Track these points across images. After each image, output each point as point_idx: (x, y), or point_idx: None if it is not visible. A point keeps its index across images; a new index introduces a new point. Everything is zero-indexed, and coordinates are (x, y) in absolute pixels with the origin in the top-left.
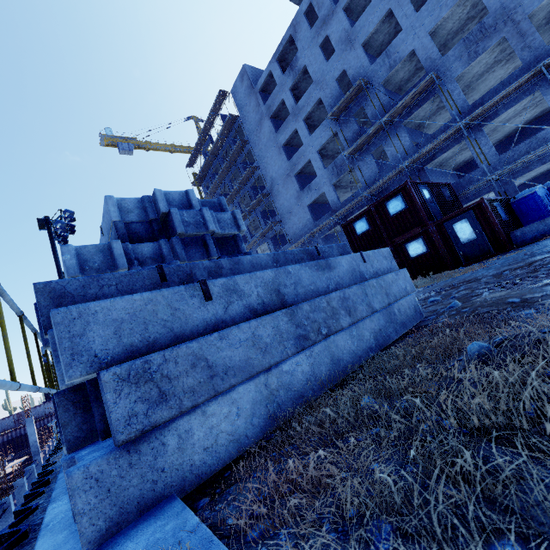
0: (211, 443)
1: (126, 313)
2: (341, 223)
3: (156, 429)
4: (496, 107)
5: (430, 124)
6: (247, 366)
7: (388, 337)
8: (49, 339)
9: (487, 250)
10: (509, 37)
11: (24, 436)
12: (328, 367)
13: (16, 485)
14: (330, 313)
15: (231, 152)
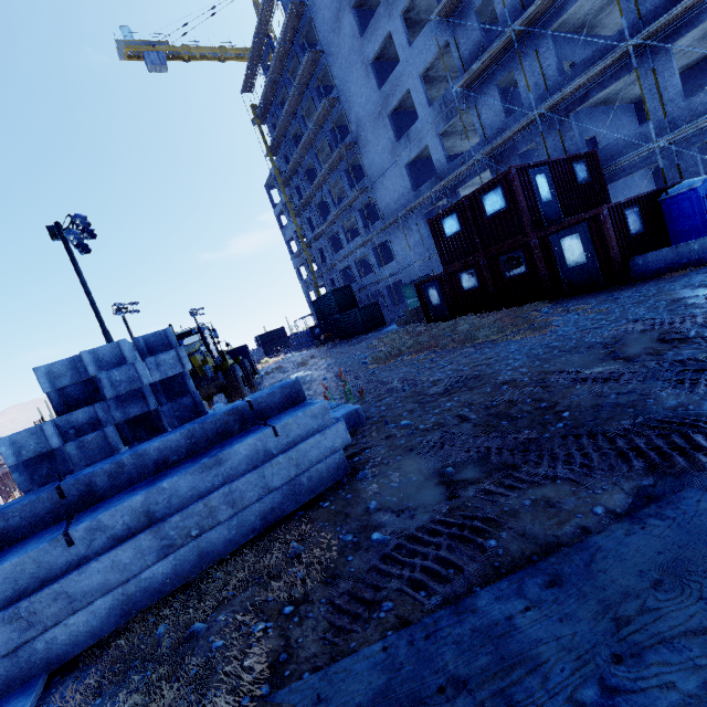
0: (72, 640)
1: (0, 578)
2: (448, 196)
3: (29, 642)
4: (700, 6)
5: (605, 19)
6: (105, 586)
7: (283, 511)
8: None
9: (597, 280)
10: None
11: None
12: (194, 562)
13: None
14: (206, 513)
15: (299, 72)
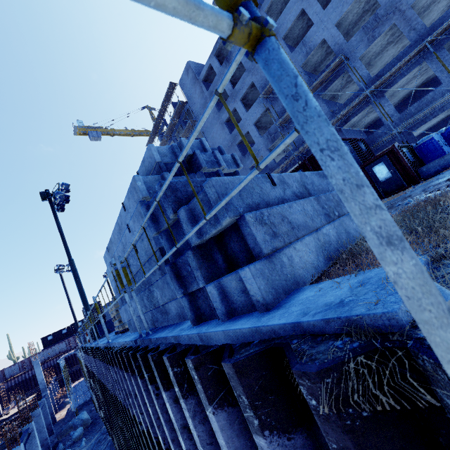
0: (303, 266)
1: None
2: None
3: (277, 252)
4: (393, 77)
5: (341, 95)
6: (307, 226)
7: None
8: (181, 214)
9: (401, 185)
10: (398, 23)
11: (28, 380)
12: (345, 235)
13: (34, 415)
14: (336, 203)
15: (183, 131)
